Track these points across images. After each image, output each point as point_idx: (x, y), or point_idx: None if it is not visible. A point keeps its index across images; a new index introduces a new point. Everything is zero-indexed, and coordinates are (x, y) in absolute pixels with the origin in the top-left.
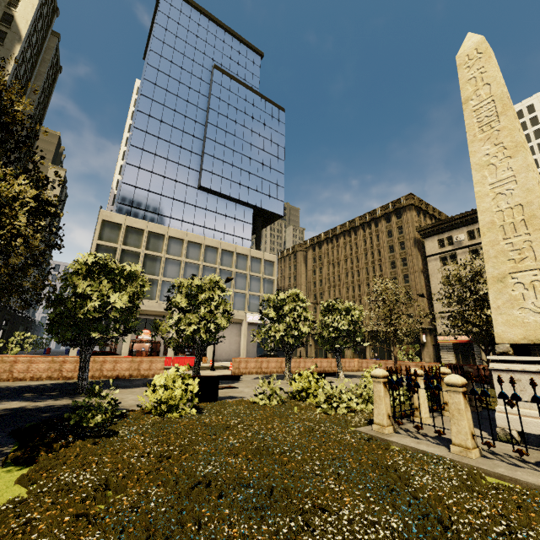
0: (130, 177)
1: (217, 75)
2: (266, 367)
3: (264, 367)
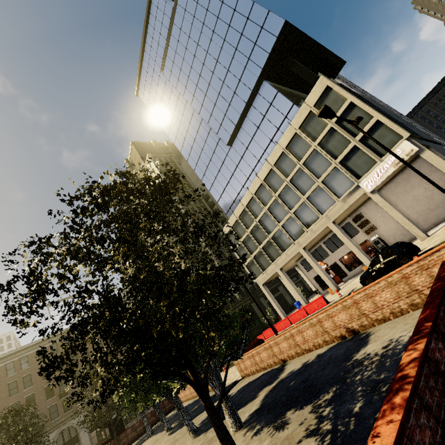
0: (216, 195)
1: (166, 73)
2: (260, 360)
3: (259, 361)
